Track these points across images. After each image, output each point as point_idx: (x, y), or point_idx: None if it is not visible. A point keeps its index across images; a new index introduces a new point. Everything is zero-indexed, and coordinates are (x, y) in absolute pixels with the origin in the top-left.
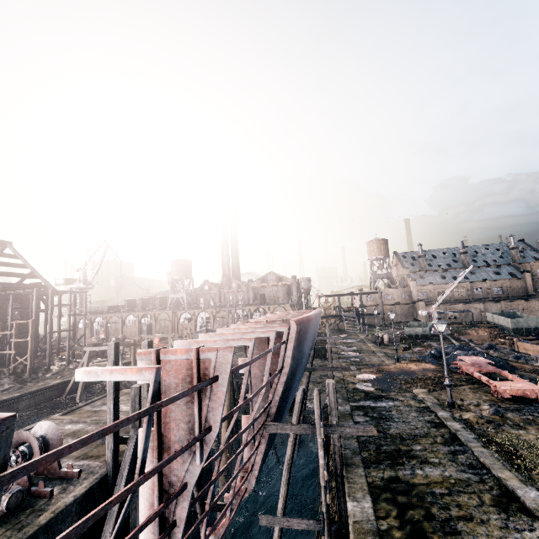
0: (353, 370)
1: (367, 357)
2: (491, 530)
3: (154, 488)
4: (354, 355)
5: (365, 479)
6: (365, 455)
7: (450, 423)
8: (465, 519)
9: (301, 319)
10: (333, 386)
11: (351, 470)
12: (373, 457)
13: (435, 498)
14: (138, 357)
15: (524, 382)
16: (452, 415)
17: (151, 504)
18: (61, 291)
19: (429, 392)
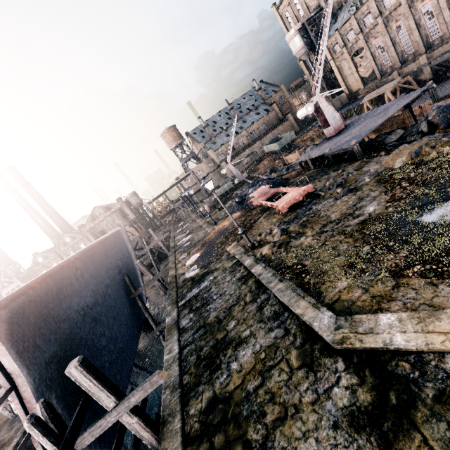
0: (184, 257)
1: (196, 235)
2: (306, 420)
3: None
4: (187, 240)
5: (180, 437)
6: (186, 380)
7: (254, 269)
8: (280, 420)
9: (20, 290)
10: (78, 369)
11: (167, 430)
12: (193, 378)
13: (251, 405)
14: None
15: (292, 190)
16: (255, 258)
17: None
18: None
19: (237, 244)
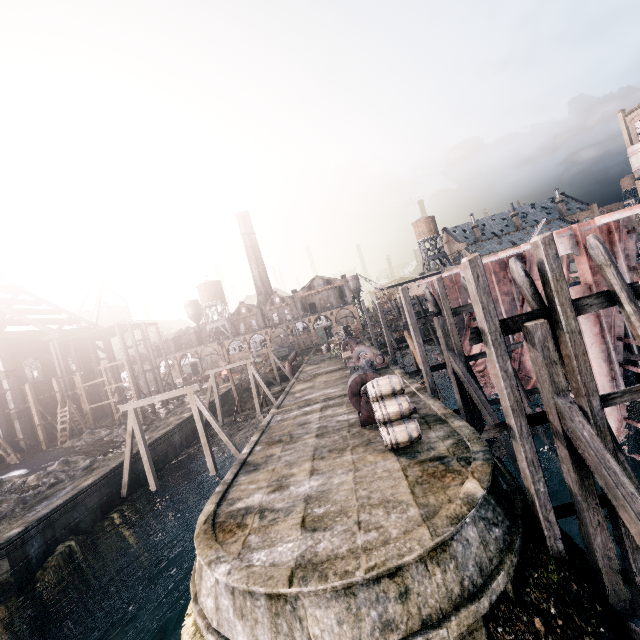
0: None
1: None
2: None
3: (594, 323)
4: None
5: None
6: None
7: None
8: None
9: None
10: None
11: None
12: None
13: None
14: (557, 236)
15: None
16: None
17: (594, 334)
18: (133, 326)
19: None
